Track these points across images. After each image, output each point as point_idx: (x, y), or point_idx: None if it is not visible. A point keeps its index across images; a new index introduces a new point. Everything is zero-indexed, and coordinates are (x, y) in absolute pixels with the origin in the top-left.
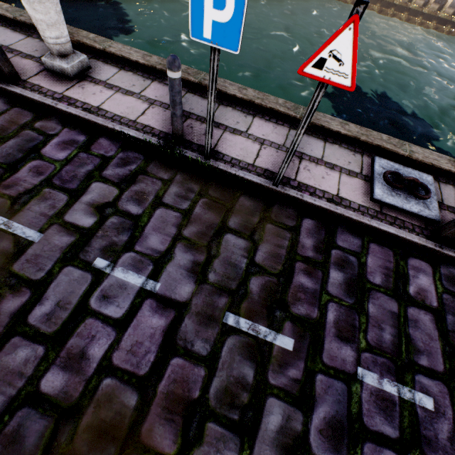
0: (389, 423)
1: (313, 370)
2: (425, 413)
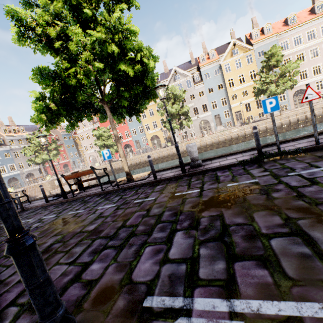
0: None
1: None
2: None
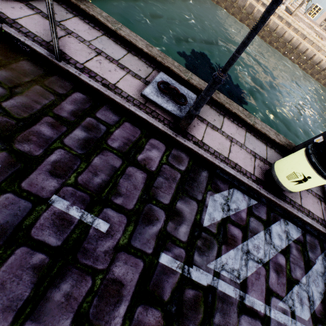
0: (57, 236)
1: (4, 190)
2: (96, 233)
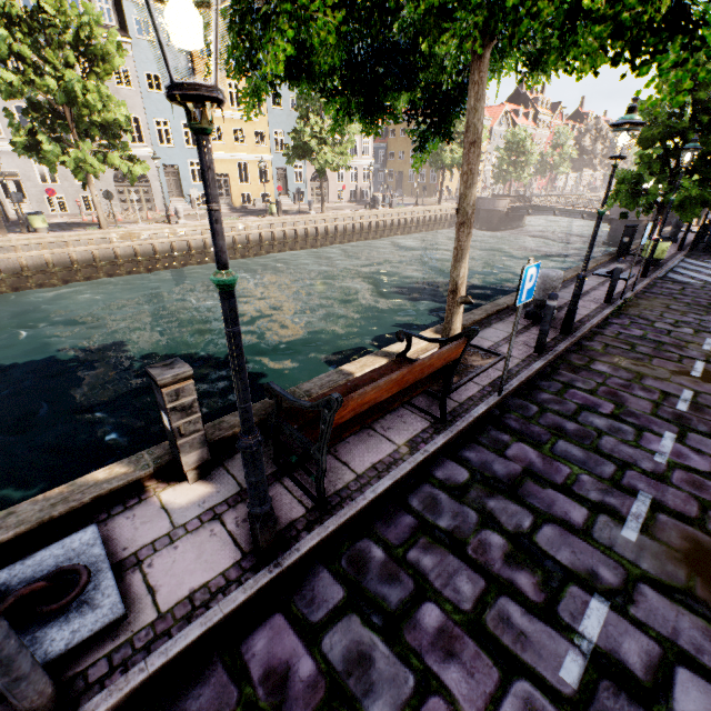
0: None
1: None
2: None
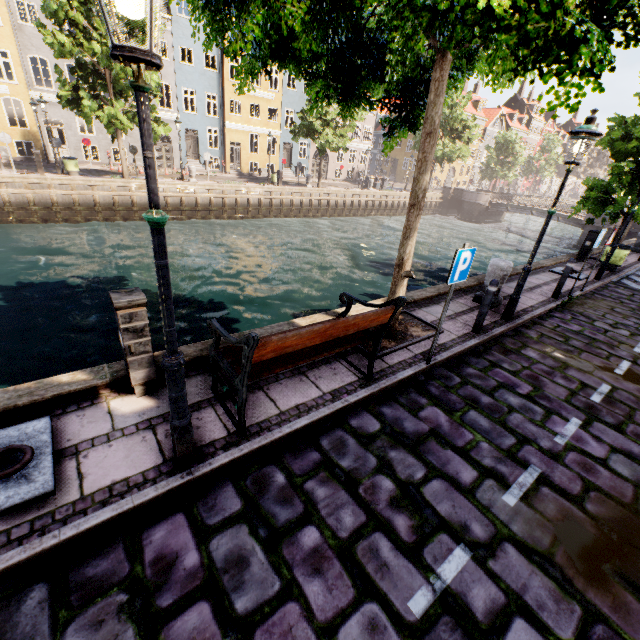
0: None
1: None
2: None
